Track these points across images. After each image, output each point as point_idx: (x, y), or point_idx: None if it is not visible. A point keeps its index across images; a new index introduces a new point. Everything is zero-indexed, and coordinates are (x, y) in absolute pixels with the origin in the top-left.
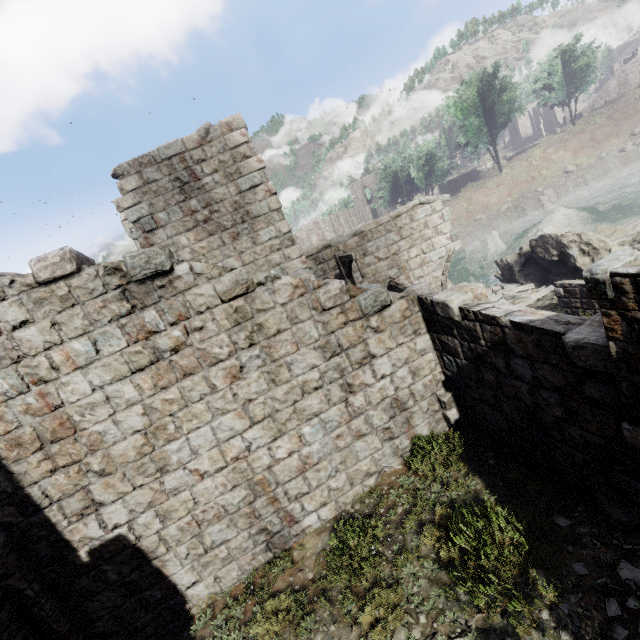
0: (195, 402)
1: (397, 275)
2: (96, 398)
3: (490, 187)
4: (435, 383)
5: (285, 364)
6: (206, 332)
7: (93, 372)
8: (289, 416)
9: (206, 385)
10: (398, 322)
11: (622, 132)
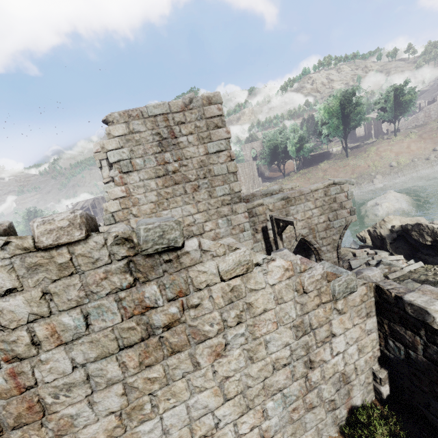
0: (176, 380)
1: (307, 234)
2: (75, 377)
3: (340, 166)
4: (373, 359)
5: (264, 342)
6: (201, 309)
7: (78, 348)
8: (258, 392)
9: (190, 363)
10: (357, 305)
11: (428, 147)
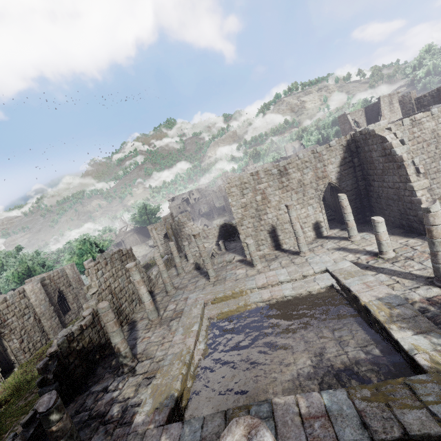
0: None
1: None
2: None
3: None
4: None
5: None
6: None
7: None
8: None
9: None
10: None
11: None
